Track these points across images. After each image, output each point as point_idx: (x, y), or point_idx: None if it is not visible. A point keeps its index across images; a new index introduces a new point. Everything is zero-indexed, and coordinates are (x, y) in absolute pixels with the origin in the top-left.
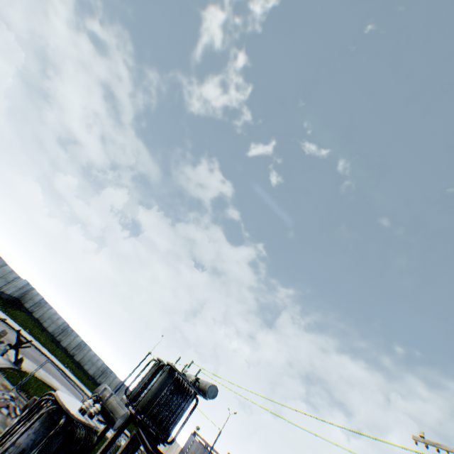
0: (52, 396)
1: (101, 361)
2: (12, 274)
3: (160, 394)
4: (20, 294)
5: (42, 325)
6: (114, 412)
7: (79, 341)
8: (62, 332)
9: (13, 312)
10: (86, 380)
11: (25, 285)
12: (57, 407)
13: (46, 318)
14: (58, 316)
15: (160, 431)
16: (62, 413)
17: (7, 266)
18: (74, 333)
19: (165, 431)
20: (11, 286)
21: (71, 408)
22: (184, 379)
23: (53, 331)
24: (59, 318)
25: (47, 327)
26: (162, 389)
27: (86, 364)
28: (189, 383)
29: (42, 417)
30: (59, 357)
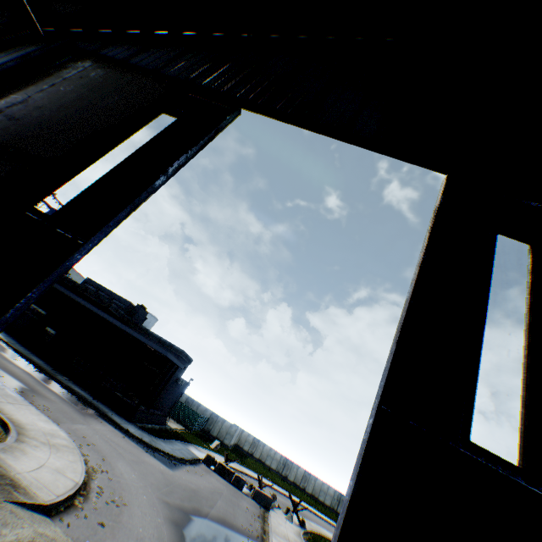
0: None
1: (332, 488)
2: (231, 427)
3: None
4: (236, 439)
5: (265, 464)
6: None
7: (302, 471)
8: (284, 466)
9: (247, 462)
10: (331, 514)
11: (239, 431)
12: None
13: (265, 456)
14: (273, 451)
15: None
16: None
17: (225, 421)
18: (293, 464)
19: None
20: (233, 438)
21: None
22: None
23: (276, 467)
24: (275, 452)
25: (270, 464)
26: None
27: (319, 494)
28: None
29: None
30: (300, 497)
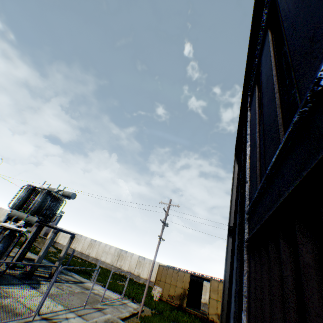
0: (1, 227)
1: None
2: None
3: (44, 204)
4: None
5: None
6: (31, 221)
7: None
8: None
9: None
10: None
11: None
12: (10, 231)
13: None
14: None
15: (49, 219)
16: (14, 232)
17: None
18: None
19: (52, 218)
20: None
21: (18, 229)
22: (57, 194)
23: None
24: None
25: None
26: (45, 202)
27: None
28: (60, 196)
29: (2, 237)
30: None
